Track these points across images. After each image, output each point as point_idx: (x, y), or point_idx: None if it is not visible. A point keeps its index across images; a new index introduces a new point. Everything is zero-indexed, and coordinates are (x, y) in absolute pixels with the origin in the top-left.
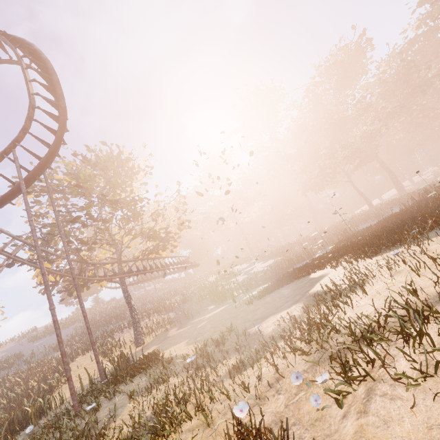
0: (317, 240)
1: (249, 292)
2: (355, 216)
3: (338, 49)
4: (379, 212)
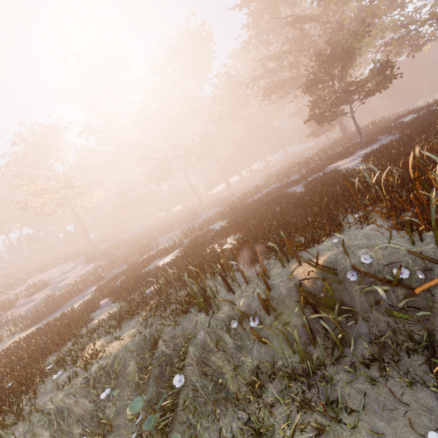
0: (137, 245)
1: (8, 339)
2: (183, 214)
3: (182, 32)
4: (192, 217)
